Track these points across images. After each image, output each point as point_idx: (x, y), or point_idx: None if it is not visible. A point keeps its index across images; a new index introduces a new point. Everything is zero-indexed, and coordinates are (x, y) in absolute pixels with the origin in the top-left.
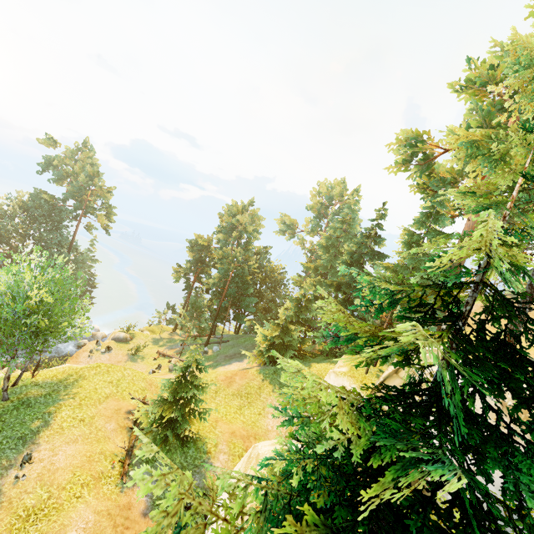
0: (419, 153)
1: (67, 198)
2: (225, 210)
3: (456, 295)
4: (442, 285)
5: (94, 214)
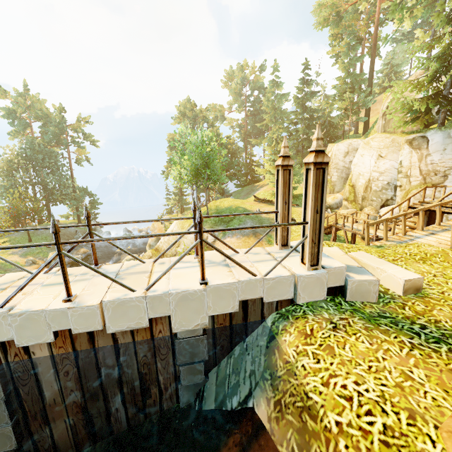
0: (333, 11)
1: (50, 140)
2: (181, 109)
3: None
4: None
5: (80, 147)
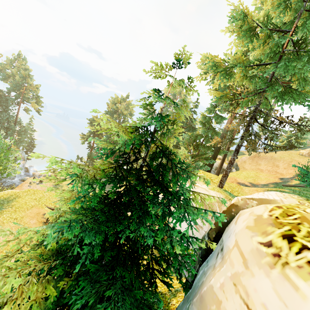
0: None
1: (9, 91)
2: (110, 101)
3: (139, 148)
4: (134, 143)
5: (28, 102)
